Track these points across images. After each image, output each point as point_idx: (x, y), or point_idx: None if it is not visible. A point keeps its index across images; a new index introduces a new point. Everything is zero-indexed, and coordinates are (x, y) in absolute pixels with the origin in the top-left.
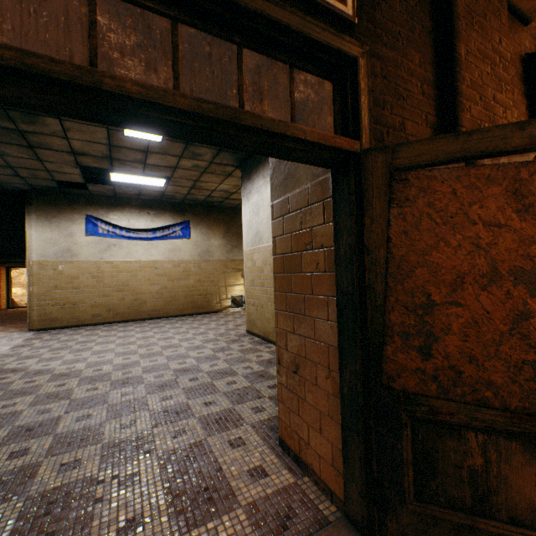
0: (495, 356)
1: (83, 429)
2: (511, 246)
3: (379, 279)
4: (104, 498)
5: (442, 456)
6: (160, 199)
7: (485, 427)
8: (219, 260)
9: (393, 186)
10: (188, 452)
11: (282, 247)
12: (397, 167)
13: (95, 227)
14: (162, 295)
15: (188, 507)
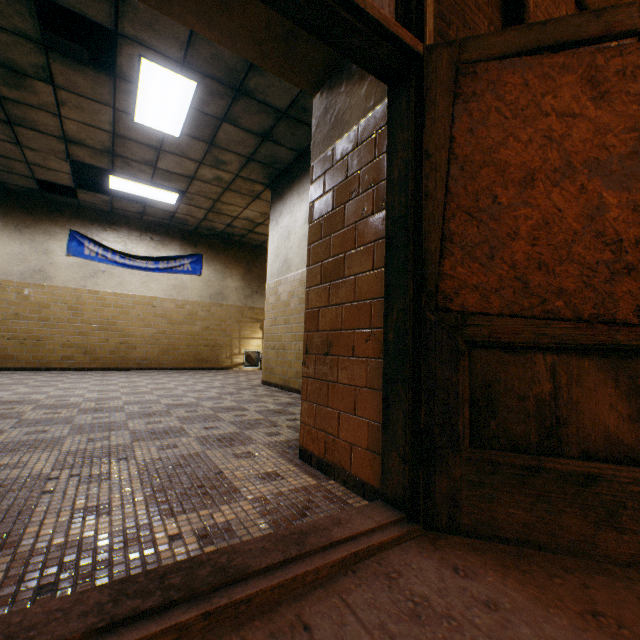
0: (567, 259)
1: (34, 440)
2: (585, 137)
3: (439, 186)
4: (56, 491)
5: (504, 388)
6: (168, 224)
7: (554, 345)
8: (234, 306)
9: (459, 81)
10: (178, 461)
11: (321, 209)
12: (464, 62)
13: (80, 246)
14: (158, 340)
15: (174, 499)
